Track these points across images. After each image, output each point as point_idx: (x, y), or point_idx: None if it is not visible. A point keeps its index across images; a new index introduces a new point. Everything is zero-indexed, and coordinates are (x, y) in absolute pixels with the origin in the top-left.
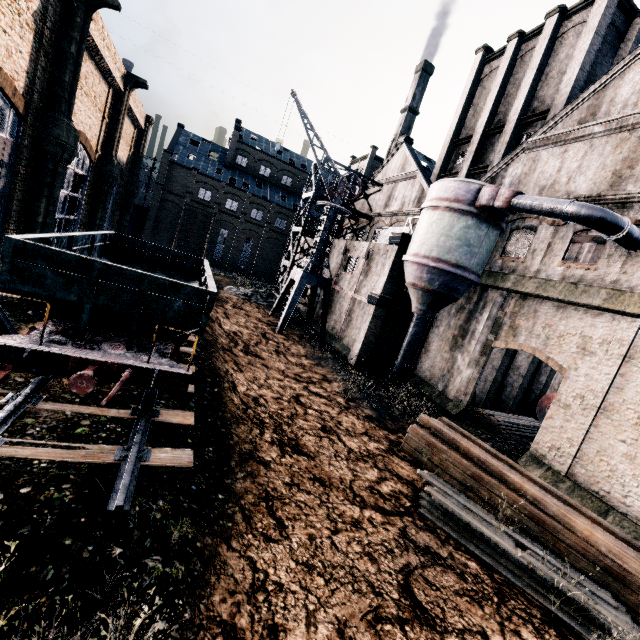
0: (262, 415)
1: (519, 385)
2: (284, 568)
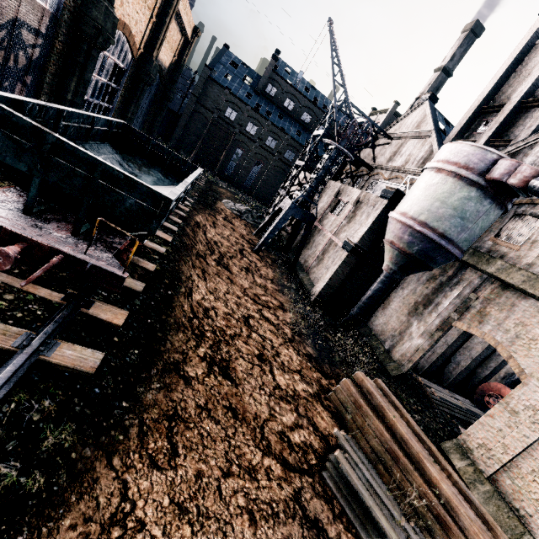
0: (206, 327)
1: (466, 365)
2: (155, 504)
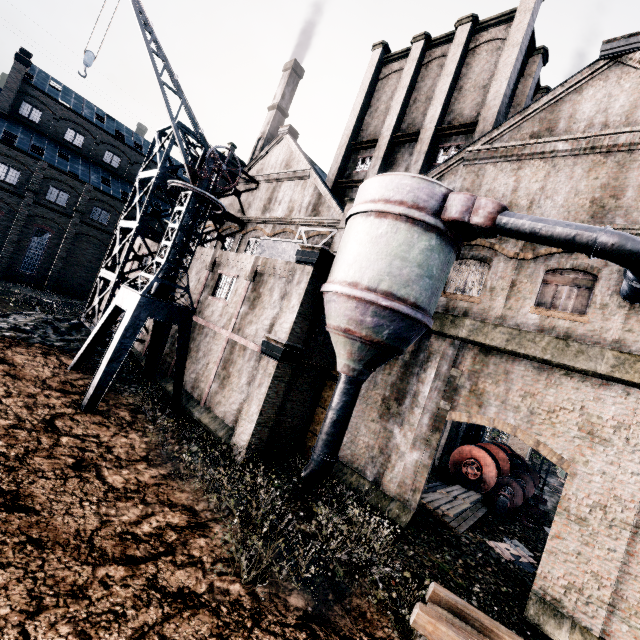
0: None
1: None
2: None
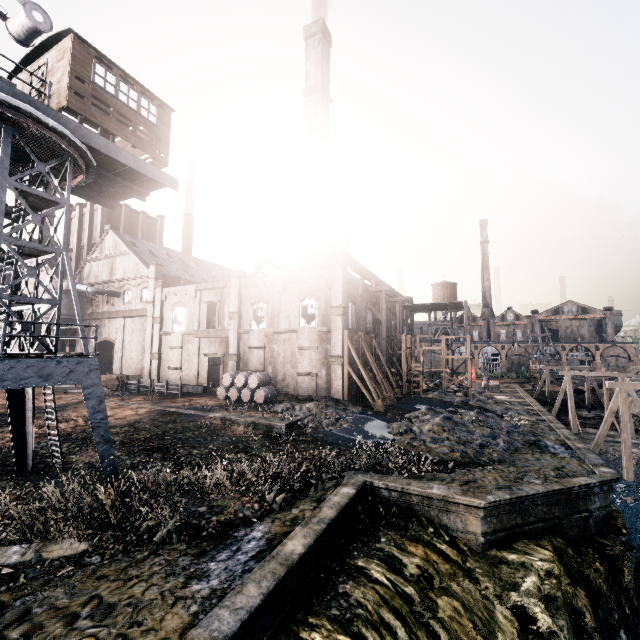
0: None
1: None
2: None
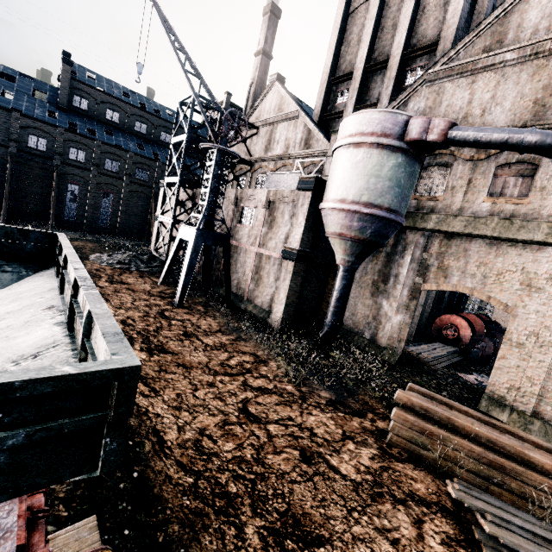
0: (221, 480)
1: (420, 314)
2: None
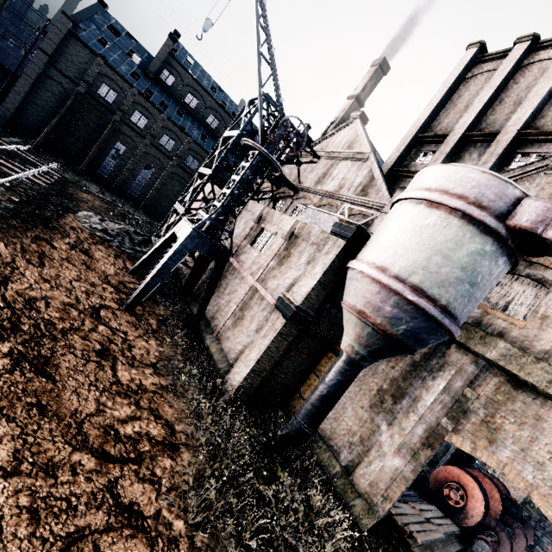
0: None
1: None
2: None
